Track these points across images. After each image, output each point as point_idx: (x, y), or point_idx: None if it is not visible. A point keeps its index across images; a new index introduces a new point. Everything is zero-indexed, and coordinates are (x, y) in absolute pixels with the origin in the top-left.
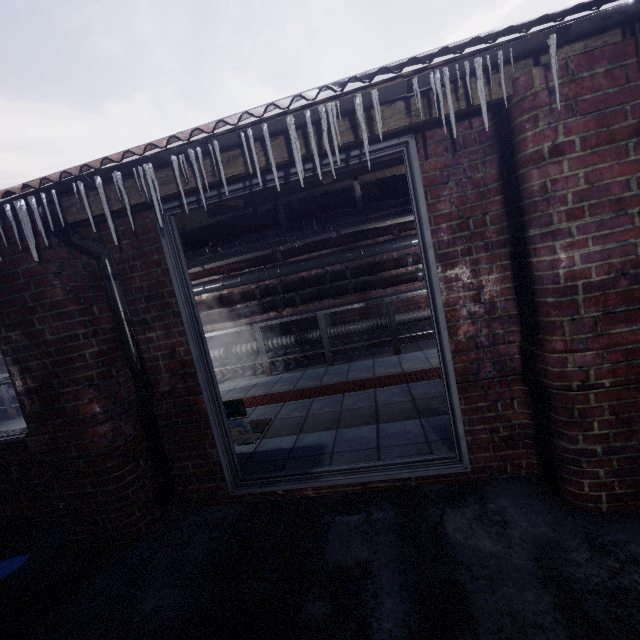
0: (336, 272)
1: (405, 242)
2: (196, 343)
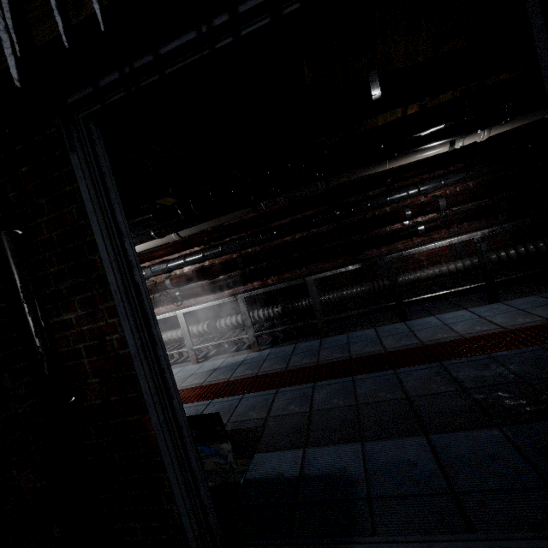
0: (323, 233)
1: (401, 193)
2: (135, 326)
